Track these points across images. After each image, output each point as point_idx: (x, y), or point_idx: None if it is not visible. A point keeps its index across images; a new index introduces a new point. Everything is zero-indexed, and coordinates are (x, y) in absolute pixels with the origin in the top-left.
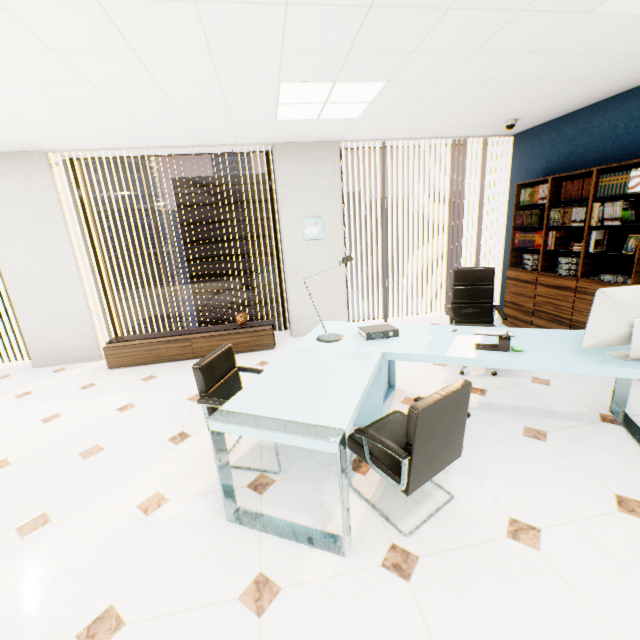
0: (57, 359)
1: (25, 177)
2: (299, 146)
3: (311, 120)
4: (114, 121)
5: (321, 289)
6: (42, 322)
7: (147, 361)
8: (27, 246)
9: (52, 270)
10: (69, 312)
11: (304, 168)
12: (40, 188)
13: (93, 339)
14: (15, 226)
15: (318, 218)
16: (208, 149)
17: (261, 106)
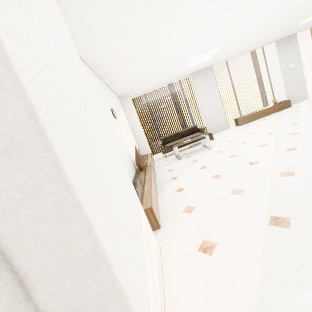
0: (216, 131)
1: (206, 75)
2: (282, 39)
3: (304, 23)
4: (254, 42)
5: (296, 86)
6: (211, 119)
7: (251, 120)
8: (207, 96)
9: (214, 102)
10: (219, 114)
11: (285, 46)
12: (210, 77)
13: (226, 122)
14: (204, 91)
15: (292, 61)
16: (251, 52)
17: (301, 20)
